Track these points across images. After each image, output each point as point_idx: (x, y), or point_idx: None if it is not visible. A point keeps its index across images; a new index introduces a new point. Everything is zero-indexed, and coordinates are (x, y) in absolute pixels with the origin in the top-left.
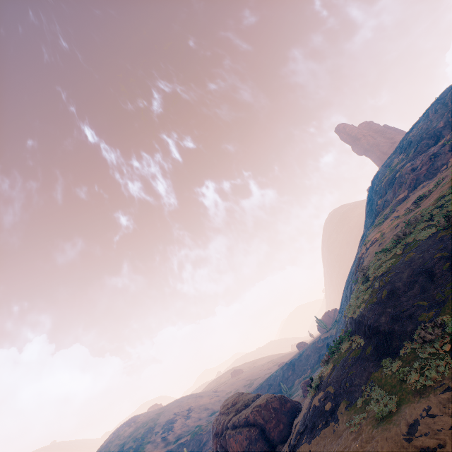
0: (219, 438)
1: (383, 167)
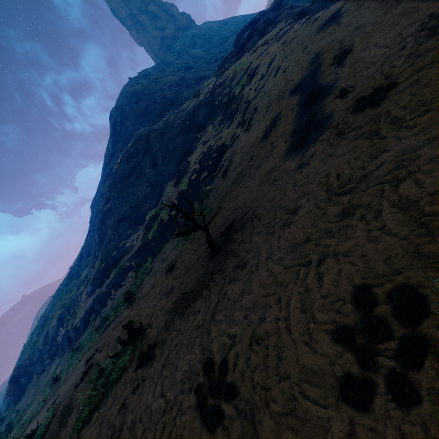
0: None
1: None
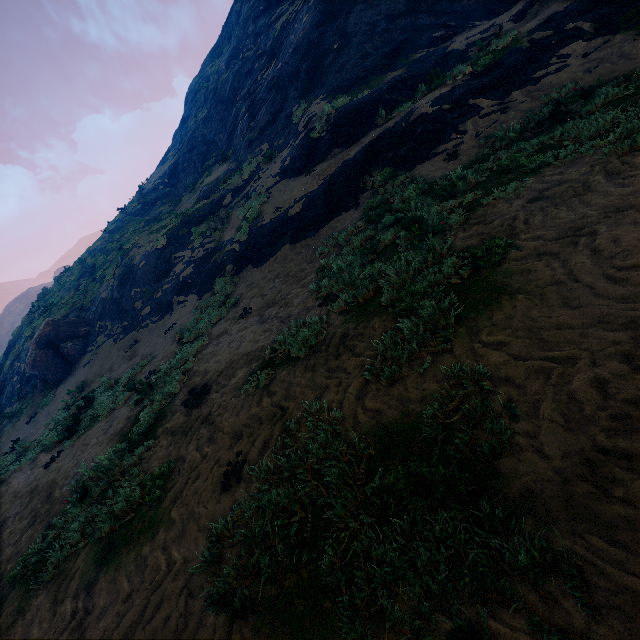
0: None
1: None
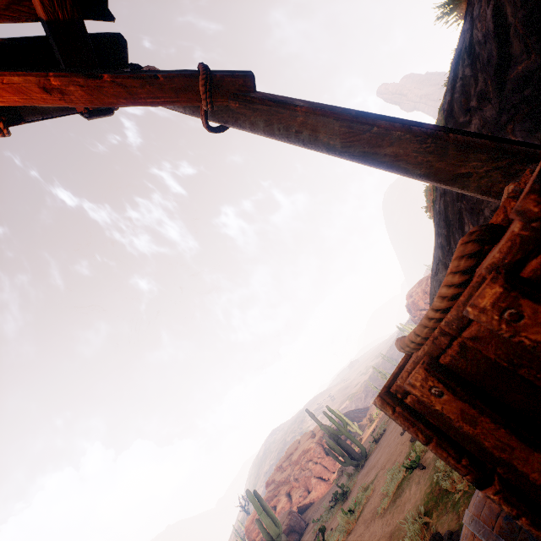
0: (422, 298)
1: None
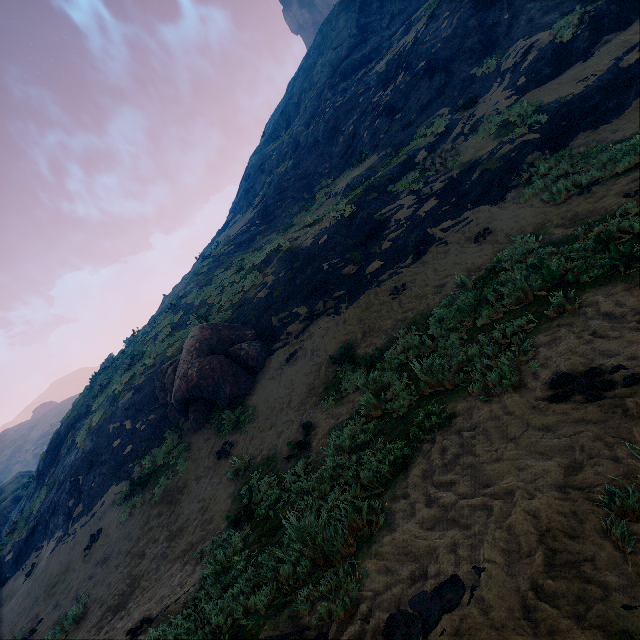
0: None
1: (275, 111)
